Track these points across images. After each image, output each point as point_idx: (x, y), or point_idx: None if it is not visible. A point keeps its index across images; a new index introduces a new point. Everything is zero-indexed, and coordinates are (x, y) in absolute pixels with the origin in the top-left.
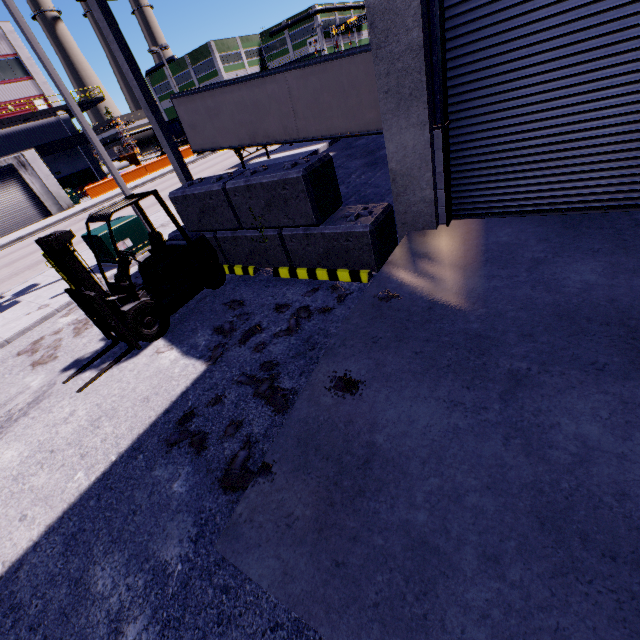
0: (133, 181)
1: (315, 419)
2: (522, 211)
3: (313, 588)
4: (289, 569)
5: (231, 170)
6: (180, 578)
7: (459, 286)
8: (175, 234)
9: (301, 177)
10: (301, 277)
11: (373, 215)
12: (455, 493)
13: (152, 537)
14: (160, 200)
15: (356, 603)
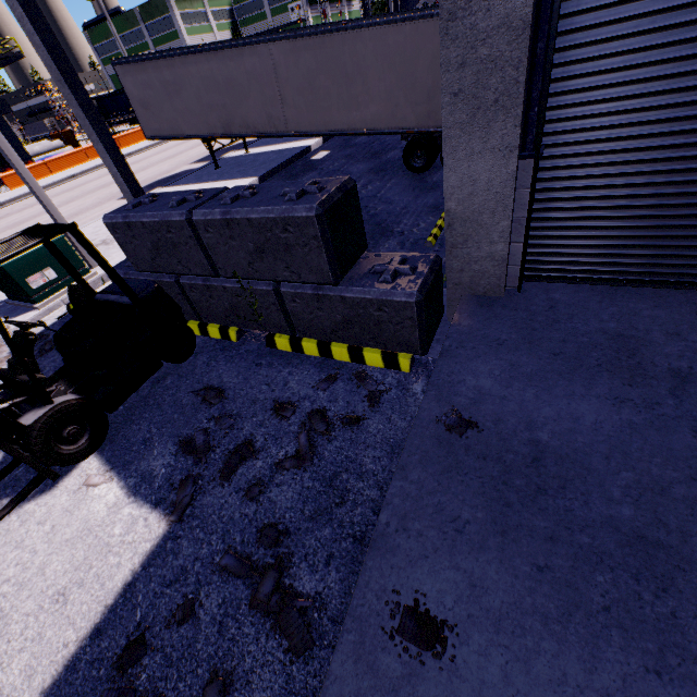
0: (69, 168)
1: None
2: (627, 279)
3: None
4: None
5: (199, 164)
6: None
7: (571, 415)
8: (118, 271)
9: (314, 217)
10: (308, 353)
11: (418, 274)
12: None
13: None
14: (82, 240)
15: None
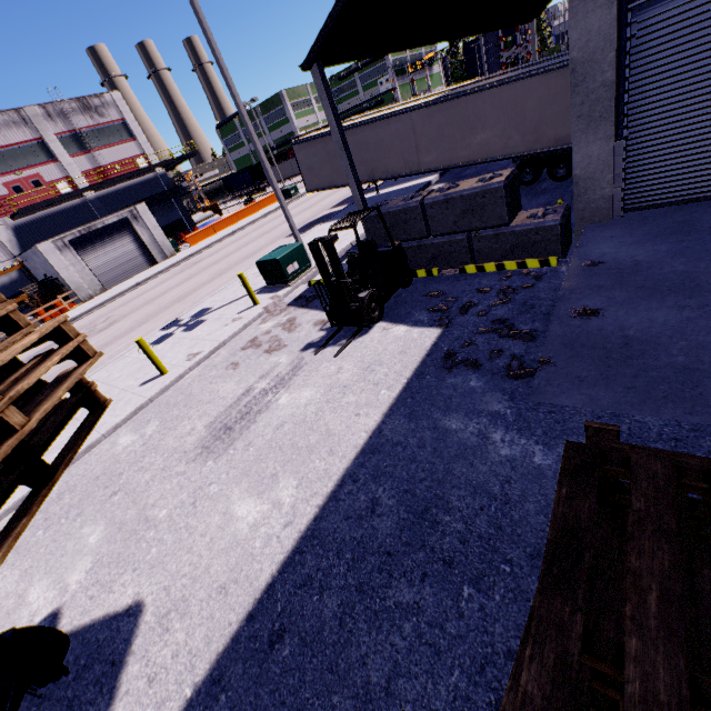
0: (226, 228)
1: (571, 333)
2: (690, 199)
3: (616, 400)
4: (593, 397)
5: (337, 208)
6: (513, 414)
7: (654, 250)
8: (354, 251)
9: (502, 186)
10: (488, 270)
11: (558, 213)
12: (700, 345)
13: (475, 404)
14: (380, 214)
15: (650, 399)
